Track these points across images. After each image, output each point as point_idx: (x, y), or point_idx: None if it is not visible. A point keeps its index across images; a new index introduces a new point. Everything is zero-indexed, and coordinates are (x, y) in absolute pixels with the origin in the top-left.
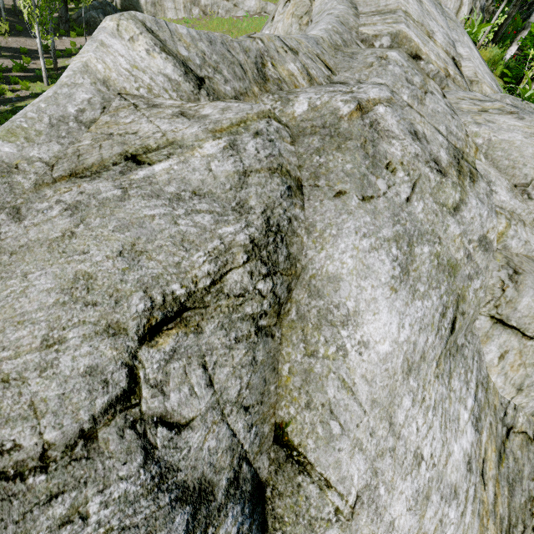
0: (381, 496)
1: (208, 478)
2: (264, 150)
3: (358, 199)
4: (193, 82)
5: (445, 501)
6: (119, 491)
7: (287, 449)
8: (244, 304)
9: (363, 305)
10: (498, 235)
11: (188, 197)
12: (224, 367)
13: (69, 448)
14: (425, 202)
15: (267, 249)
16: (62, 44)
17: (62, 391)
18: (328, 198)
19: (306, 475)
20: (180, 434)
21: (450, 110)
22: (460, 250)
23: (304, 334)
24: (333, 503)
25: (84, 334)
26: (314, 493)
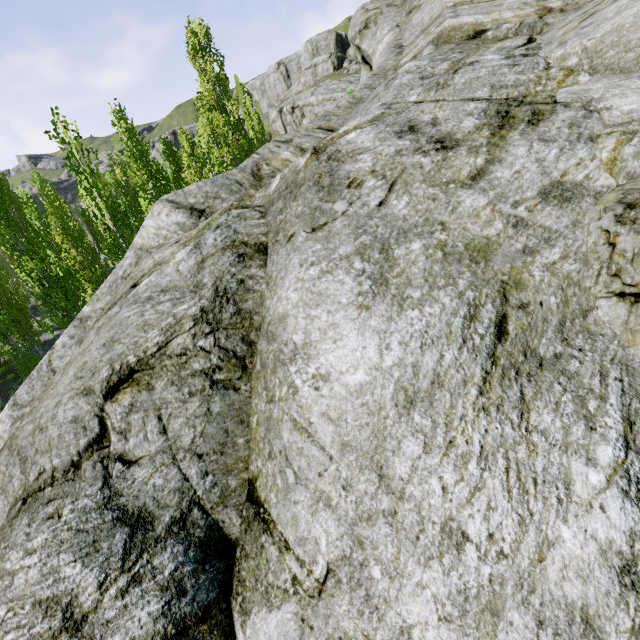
0: (376, 581)
1: (149, 509)
2: (221, 237)
3: (306, 234)
4: (196, 216)
5: (556, 633)
6: (83, 504)
7: (256, 506)
8: (190, 362)
9: (316, 335)
10: (606, 167)
11: (156, 295)
12: (179, 418)
13: (66, 473)
14: (411, 194)
15: (214, 312)
16: None
17: (60, 432)
18: (282, 246)
19: (269, 534)
20: (130, 468)
21: (511, 60)
22: (495, 222)
23: (265, 381)
24: (290, 569)
25: (71, 395)
26: (274, 556)
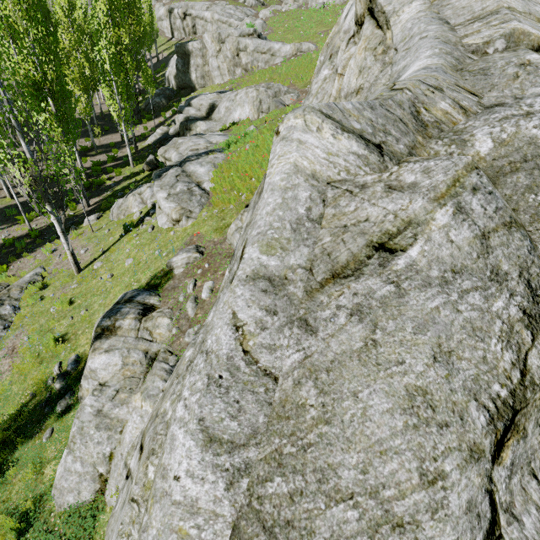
0: None
1: None
2: (488, 205)
3: None
4: (375, 151)
5: None
6: None
7: None
8: None
9: None
10: None
11: (451, 277)
12: None
13: None
14: None
15: None
16: (138, 131)
17: (456, 535)
18: None
19: None
20: None
21: None
22: None
23: None
24: None
25: (457, 464)
26: None
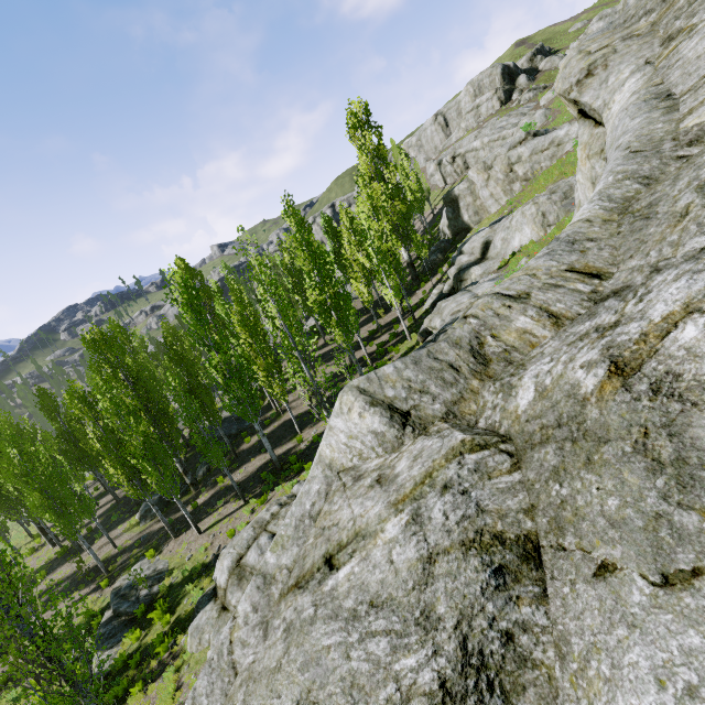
0: None
1: None
2: (454, 512)
3: (649, 584)
4: (398, 423)
5: None
6: None
7: None
8: None
9: None
10: None
11: (364, 611)
12: None
13: None
14: None
15: (465, 702)
16: (417, 297)
17: None
18: (583, 577)
19: None
20: None
21: None
22: None
23: None
24: None
25: None
26: None
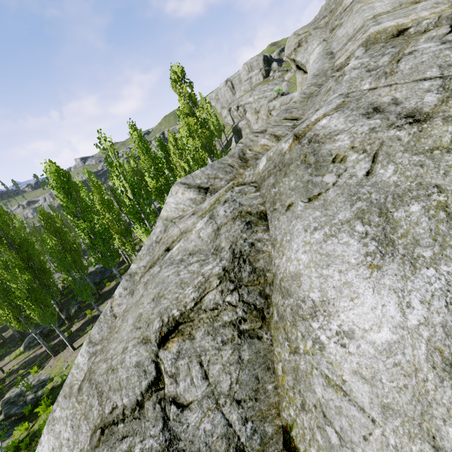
0: None
1: None
2: (229, 209)
3: (304, 203)
4: (203, 192)
5: None
6: (149, 444)
7: None
8: (221, 315)
9: (332, 293)
10: None
11: (186, 258)
12: (216, 364)
13: (133, 411)
14: (396, 163)
15: (234, 271)
16: None
17: (127, 375)
18: (282, 214)
19: None
20: (183, 412)
21: (448, 44)
22: None
23: (285, 332)
24: None
25: (134, 343)
26: None
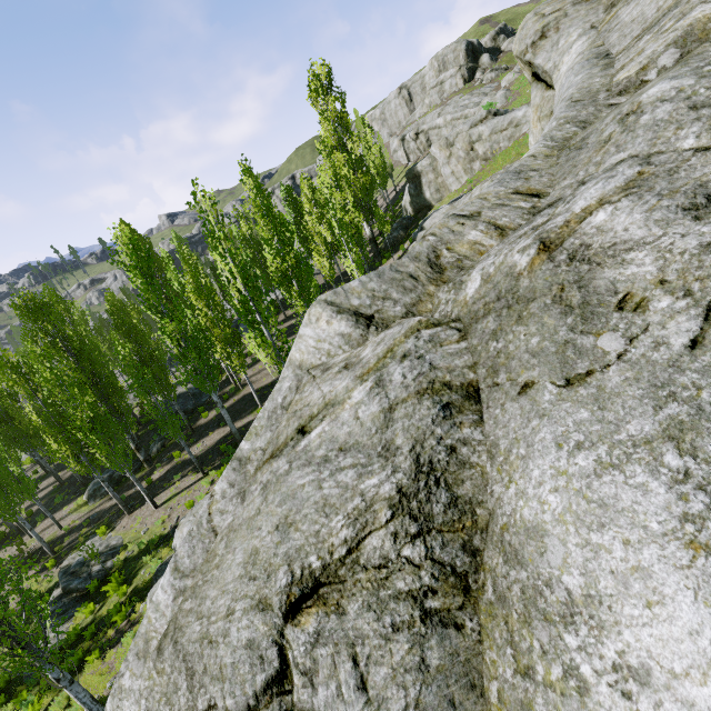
0: None
1: None
2: (411, 372)
3: (556, 387)
4: (363, 324)
5: None
6: None
7: None
8: (392, 578)
9: (608, 583)
10: None
11: (334, 456)
12: (381, 666)
13: None
14: None
15: (417, 497)
16: None
17: (233, 660)
18: (510, 398)
19: None
20: None
21: None
22: None
23: (508, 629)
24: None
25: (245, 607)
26: None
